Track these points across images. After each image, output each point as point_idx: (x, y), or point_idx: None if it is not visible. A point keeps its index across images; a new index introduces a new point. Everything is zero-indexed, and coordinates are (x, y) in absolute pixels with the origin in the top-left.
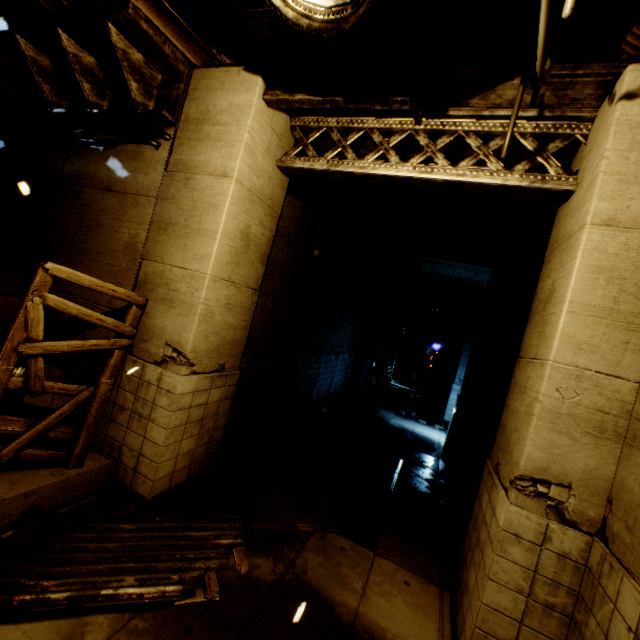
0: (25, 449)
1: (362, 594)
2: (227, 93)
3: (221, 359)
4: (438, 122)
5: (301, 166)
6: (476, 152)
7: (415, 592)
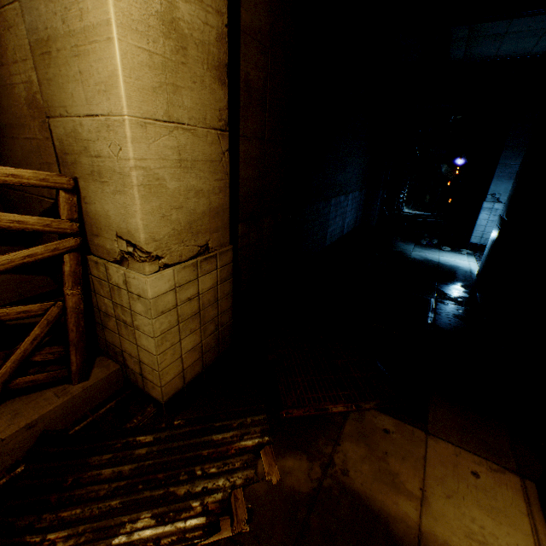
0: (14, 379)
1: (421, 499)
2: None
3: (200, 239)
4: None
5: None
6: None
7: (489, 488)
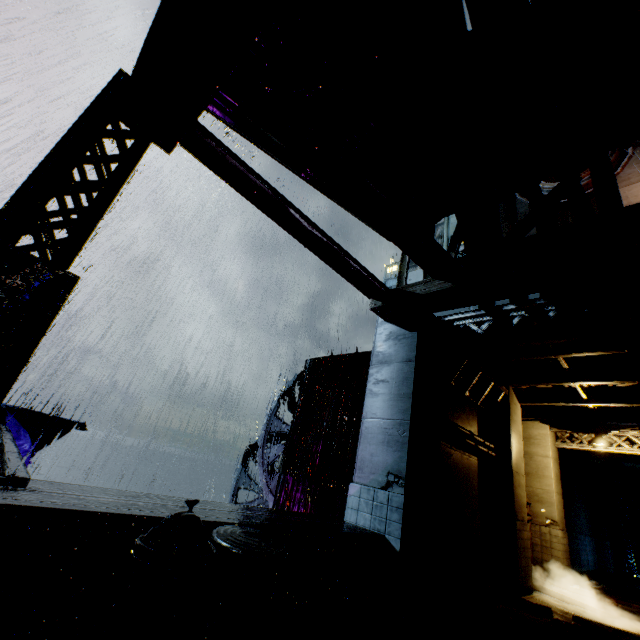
0: None
1: None
2: (535, 429)
3: (562, 524)
4: (617, 432)
5: (566, 447)
6: (637, 442)
7: None
